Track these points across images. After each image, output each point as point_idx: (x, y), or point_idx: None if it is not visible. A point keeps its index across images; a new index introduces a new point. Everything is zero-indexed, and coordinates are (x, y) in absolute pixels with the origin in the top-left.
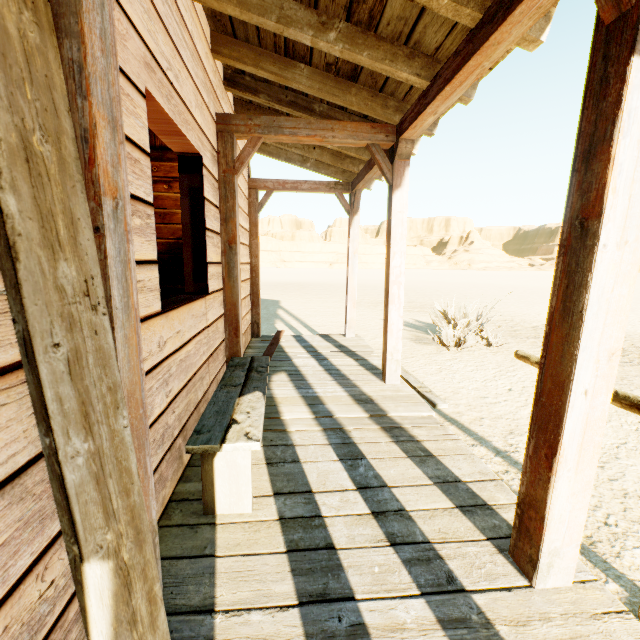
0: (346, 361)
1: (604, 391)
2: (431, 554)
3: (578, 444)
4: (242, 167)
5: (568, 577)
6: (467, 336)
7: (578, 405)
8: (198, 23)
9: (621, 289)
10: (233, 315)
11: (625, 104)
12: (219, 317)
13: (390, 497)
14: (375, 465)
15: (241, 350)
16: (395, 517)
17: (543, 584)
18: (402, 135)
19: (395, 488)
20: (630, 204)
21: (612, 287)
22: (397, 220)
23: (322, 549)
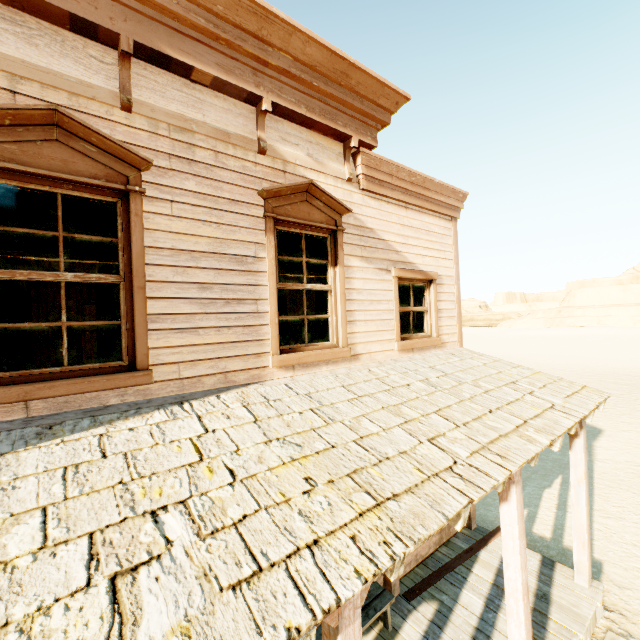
0: None
1: None
2: None
3: None
4: None
5: None
6: None
7: None
8: None
9: None
10: None
11: None
12: None
13: None
14: None
15: None
16: None
17: None
18: None
19: None
20: None
21: None
22: (507, 531)
23: None
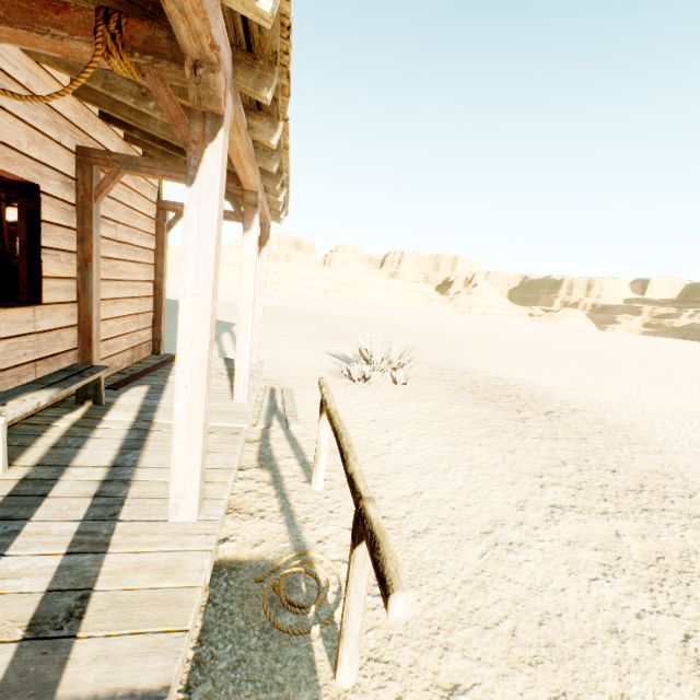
0: (221, 382)
1: (200, 387)
2: (118, 503)
3: (186, 421)
4: (101, 195)
5: (193, 515)
6: (371, 372)
7: (182, 395)
8: (43, 73)
9: (201, 323)
10: (87, 327)
11: (185, 213)
12: (66, 327)
13: (130, 472)
14: (145, 454)
15: (96, 360)
16: (118, 483)
17: (174, 519)
18: (244, 187)
19: (142, 468)
20: (198, 272)
21: (194, 321)
22: (247, 258)
23: (36, 496)
